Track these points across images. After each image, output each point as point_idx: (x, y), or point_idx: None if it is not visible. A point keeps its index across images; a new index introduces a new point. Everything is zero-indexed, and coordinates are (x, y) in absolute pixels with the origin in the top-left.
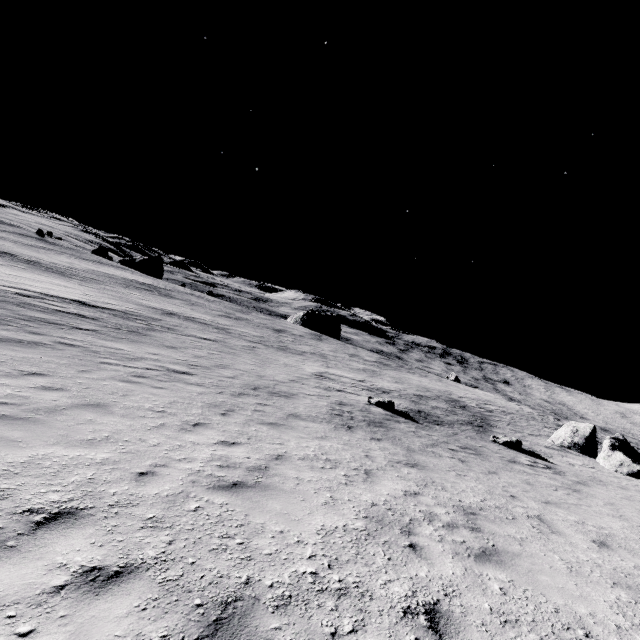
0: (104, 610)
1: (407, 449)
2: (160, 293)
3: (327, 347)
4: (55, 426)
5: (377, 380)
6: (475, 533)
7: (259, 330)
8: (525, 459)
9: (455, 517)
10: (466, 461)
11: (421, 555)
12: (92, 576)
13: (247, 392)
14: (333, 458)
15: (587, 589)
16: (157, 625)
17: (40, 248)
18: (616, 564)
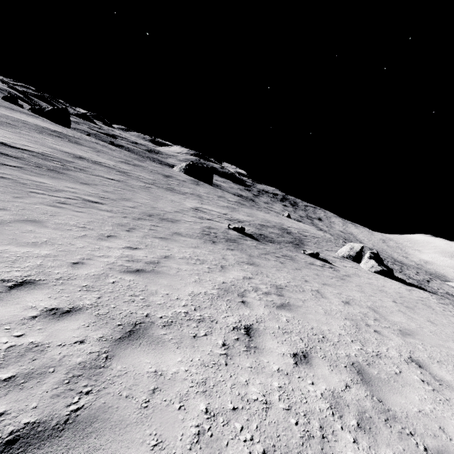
0: (64, 326)
1: (249, 255)
2: (70, 140)
3: (202, 190)
4: (5, 233)
5: (235, 214)
6: (280, 297)
7: (152, 175)
8: (319, 263)
9: (270, 290)
10: (284, 263)
11: (247, 306)
12: (53, 312)
13: (144, 217)
14: (201, 258)
15: (331, 320)
16: (96, 333)
17: None
18: (350, 311)
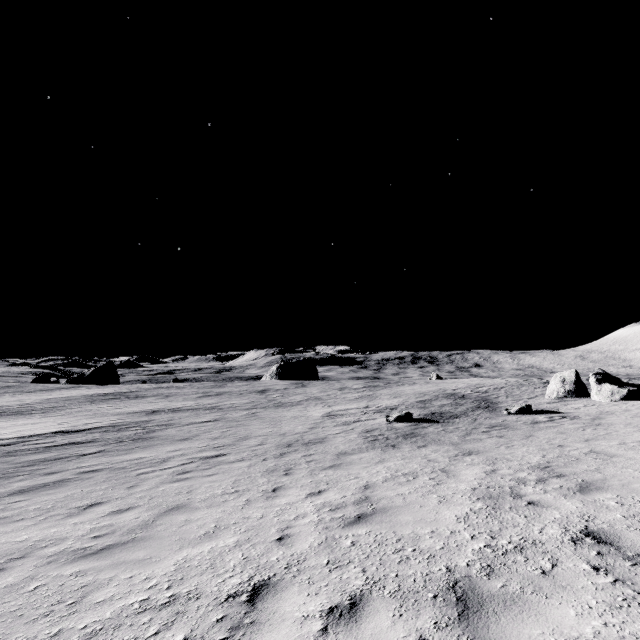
0: (374, 628)
1: (452, 444)
2: (129, 397)
3: (315, 390)
4: (163, 536)
5: (378, 401)
6: (562, 478)
7: (245, 397)
8: (542, 418)
9: (537, 474)
10: (503, 436)
11: (543, 506)
12: (337, 613)
13: (285, 451)
14: (407, 471)
15: None
16: (422, 619)
17: None
18: None
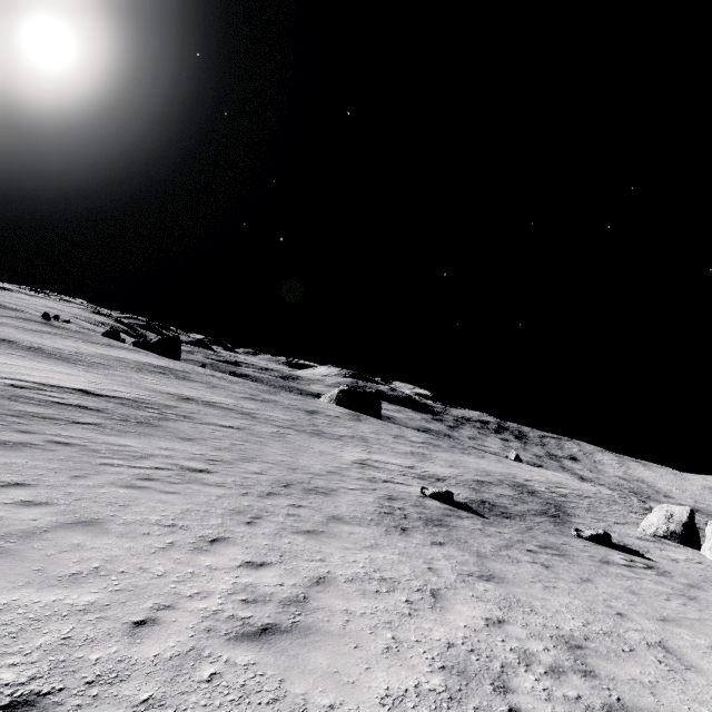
0: None
1: (477, 554)
2: (177, 376)
3: (367, 428)
4: (29, 557)
5: (428, 465)
6: (590, 680)
7: (289, 413)
8: (619, 557)
9: (558, 655)
10: (551, 566)
11: None
12: None
13: (277, 491)
14: (389, 576)
15: None
16: None
17: (44, 333)
18: None
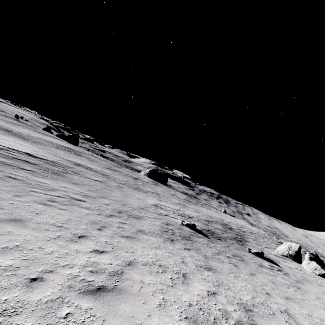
0: None
1: (205, 256)
2: (75, 153)
3: (160, 189)
4: None
5: (186, 210)
6: None
7: (125, 177)
8: (267, 264)
9: (240, 314)
10: (237, 265)
11: None
12: None
13: (115, 214)
14: (163, 264)
15: None
16: None
17: (14, 124)
18: None
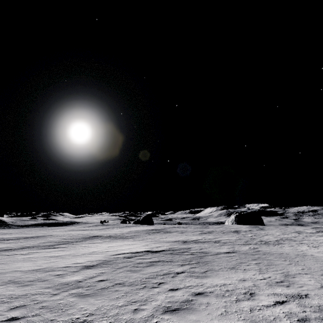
0: None
1: None
2: (163, 232)
3: (275, 232)
4: None
5: None
6: None
7: (229, 235)
8: None
9: None
10: None
11: None
12: None
13: None
14: None
15: None
16: None
17: (105, 229)
18: None
